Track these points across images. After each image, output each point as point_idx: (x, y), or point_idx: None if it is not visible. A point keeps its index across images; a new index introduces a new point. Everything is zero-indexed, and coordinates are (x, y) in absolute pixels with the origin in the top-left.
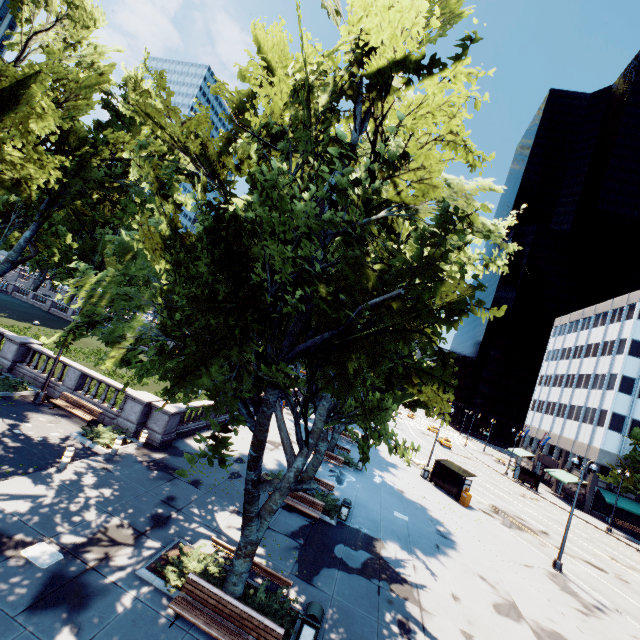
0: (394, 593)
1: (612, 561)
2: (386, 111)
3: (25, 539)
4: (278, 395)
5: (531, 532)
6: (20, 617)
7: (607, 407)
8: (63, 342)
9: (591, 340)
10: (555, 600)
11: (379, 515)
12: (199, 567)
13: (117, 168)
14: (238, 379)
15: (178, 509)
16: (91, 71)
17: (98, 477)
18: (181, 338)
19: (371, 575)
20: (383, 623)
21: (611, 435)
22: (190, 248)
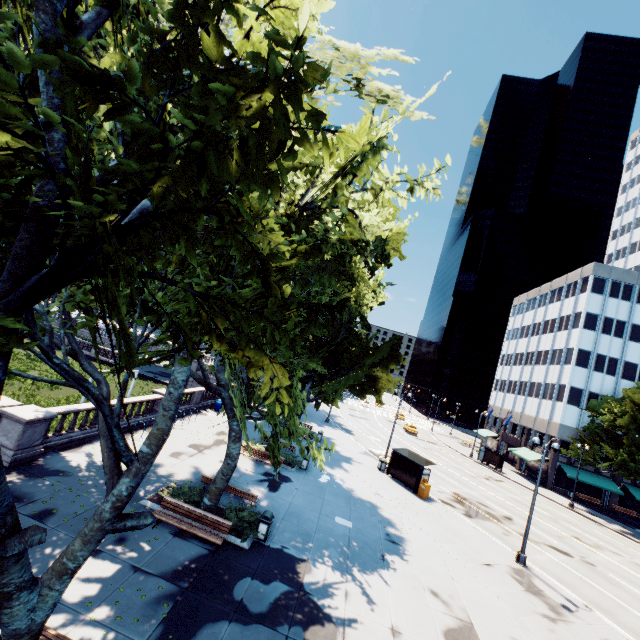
0: None
1: (576, 541)
2: None
3: None
4: None
5: (494, 520)
6: None
7: (565, 382)
8: None
9: (548, 316)
10: (519, 607)
11: (315, 525)
12: None
13: None
14: None
15: None
16: None
17: None
18: None
19: (280, 620)
20: None
21: (570, 409)
22: None
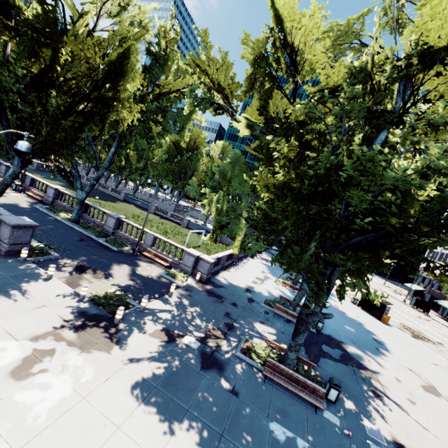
0: (363, 374)
1: None
2: (424, 82)
3: (179, 333)
4: (331, 270)
5: (431, 342)
6: (201, 372)
7: None
8: (212, 238)
9: None
10: None
11: (337, 327)
12: (264, 353)
13: (164, 102)
14: (316, 263)
15: (234, 320)
16: (141, 29)
17: (189, 300)
18: (267, 234)
19: (347, 363)
20: (364, 390)
21: None
22: (295, 188)
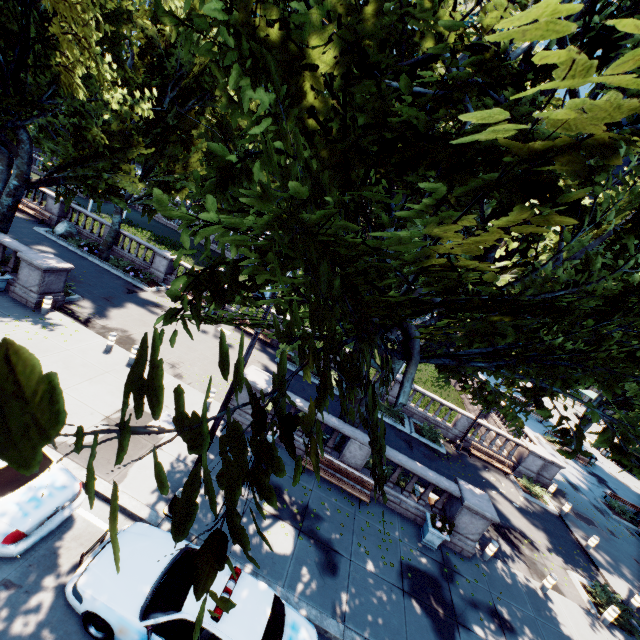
0: None
1: None
2: None
3: None
4: None
5: None
6: None
7: None
8: None
9: None
10: None
11: None
12: None
13: None
14: None
15: None
16: None
17: (601, 551)
18: None
19: None
20: None
21: None
22: None
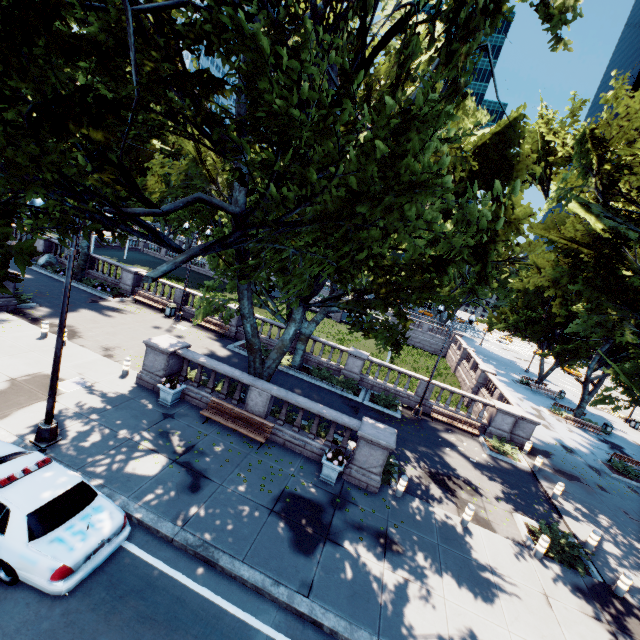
0: None
1: None
2: None
3: None
4: None
5: None
6: None
7: None
8: None
9: None
10: None
11: None
12: None
13: None
14: None
15: None
16: None
17: (576, 502)
18: None
19: None
20: None
21: None
22: None
